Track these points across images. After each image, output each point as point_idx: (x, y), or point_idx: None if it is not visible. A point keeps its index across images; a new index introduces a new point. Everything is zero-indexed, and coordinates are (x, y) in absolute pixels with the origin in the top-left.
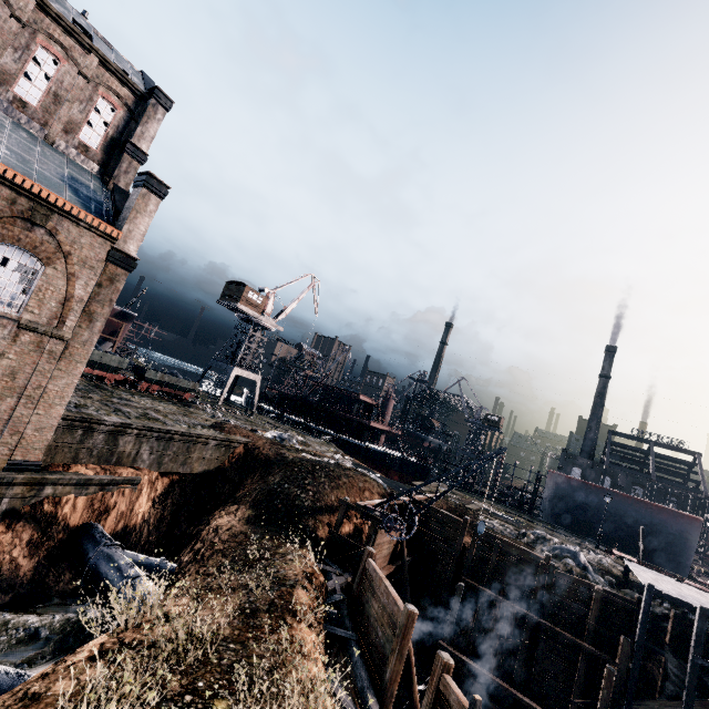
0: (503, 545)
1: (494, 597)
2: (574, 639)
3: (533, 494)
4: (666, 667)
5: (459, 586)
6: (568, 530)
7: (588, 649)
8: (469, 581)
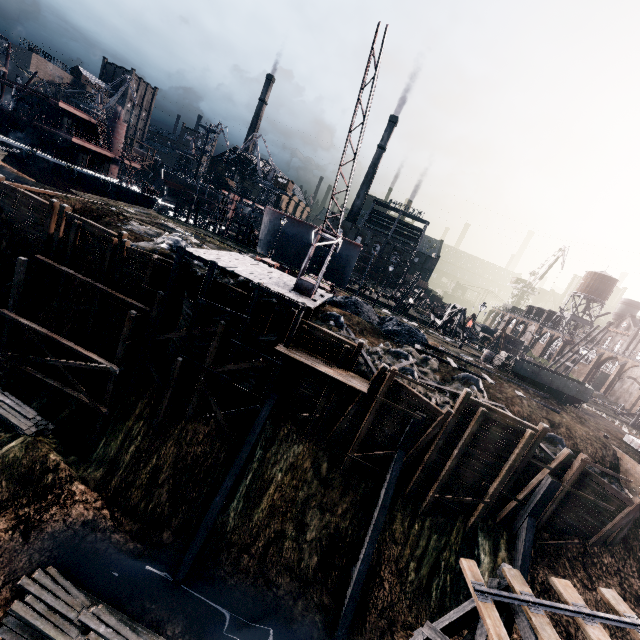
0: (85, 226)
1: (63, 271)
2: (122, 298)
3: (247, 227)
4: (183, 310)
5: (18, 260)
6: (277, 259)
7: (131, 304)
8: (42, 258)
